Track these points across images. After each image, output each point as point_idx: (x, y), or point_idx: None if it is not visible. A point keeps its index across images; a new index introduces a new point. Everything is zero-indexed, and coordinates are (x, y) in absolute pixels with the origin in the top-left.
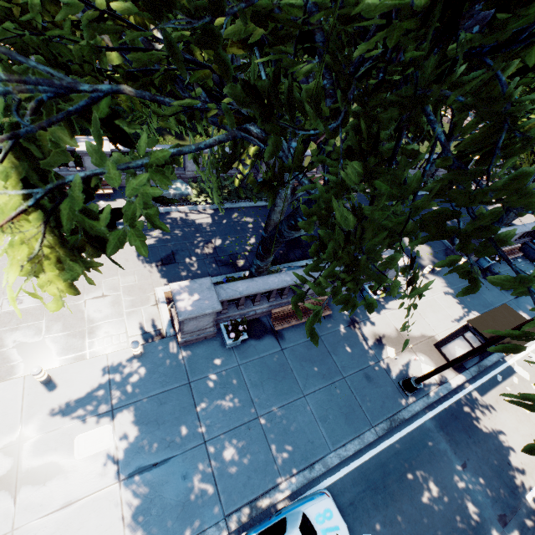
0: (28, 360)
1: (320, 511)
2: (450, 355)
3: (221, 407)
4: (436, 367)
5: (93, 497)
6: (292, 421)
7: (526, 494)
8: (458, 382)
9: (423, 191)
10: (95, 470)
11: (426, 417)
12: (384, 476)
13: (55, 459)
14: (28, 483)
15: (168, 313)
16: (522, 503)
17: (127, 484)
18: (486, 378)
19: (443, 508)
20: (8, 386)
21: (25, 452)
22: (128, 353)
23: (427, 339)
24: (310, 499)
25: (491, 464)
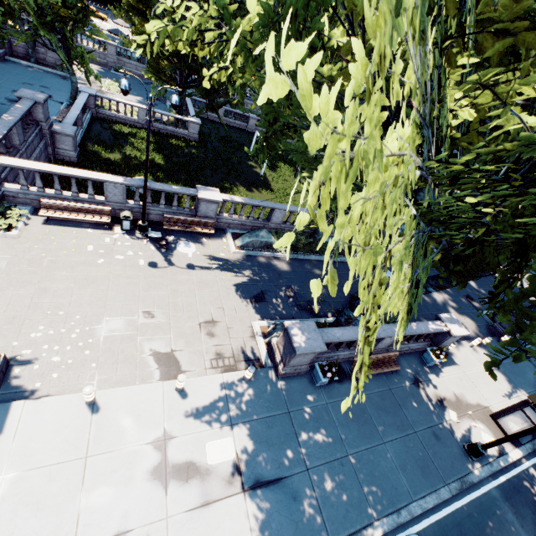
0: (162, 368)
1: None
2: (507, 428)
3: (316, 439)
4: (495, 437)
5: (225, 501)
6: (377, 465)
7: None
8: (516, 456)
9: None
10: (224, 476)
11: (491, 485)
12: (460, 535)
13: (193, 460)
14: (174, 477)
15: (265, 346)
16: None
17: (250, 495)
18: None
19: None
20: (152, 388)
21: (170, 449)
22: (238, 375)
23: (483, 409)
24: None
25: None
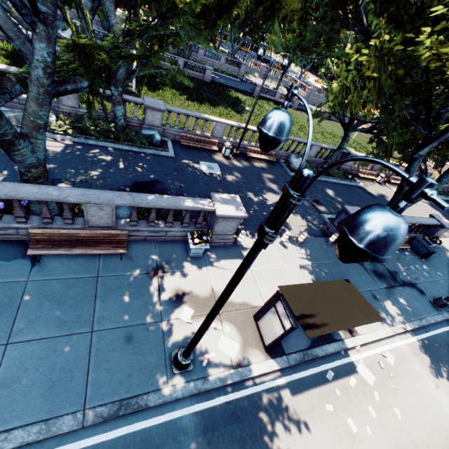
0: None
1: None
2: (264, 332)
3: None
4: (242, 344)
5: None
6: None
7: None
8: (264, 369)
9: (323, 177)
10: None
11: (189, 410)
12: None
13: None
14: None
15: None
16: None
17: None
18: (310, 371)
19: None
20: None
21: None
22: None
23: (248, 309)
24: None
25: None
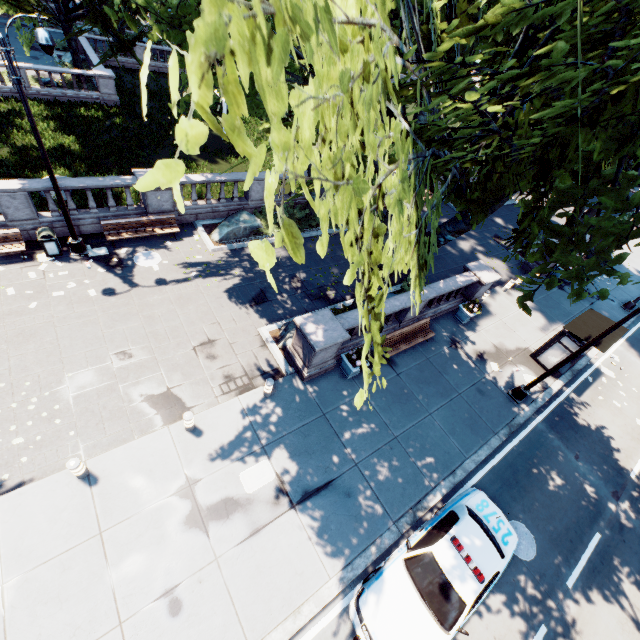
0: (162, 412)
1: (478, 502)
2: (547, 363)
3: (360, 433)
4: (536, 375)
5: (275, 523)
6: (426, 437)
7: (629, 473)
8: (558, 387)
9: None
10: (268, 500)
11: (537, 420)
12: (514, 473)
13: (229, 495)
14: (213, 519)
15: (280, 352)
16: (628, 480)
17: (301, 508)
18: (579, 381)
19: (567, 493)
20: (156, 437)
21: (199, 493)
22: (257, 393)
23: (523, 351)
24: (466, 494)
25: (598, 453)
